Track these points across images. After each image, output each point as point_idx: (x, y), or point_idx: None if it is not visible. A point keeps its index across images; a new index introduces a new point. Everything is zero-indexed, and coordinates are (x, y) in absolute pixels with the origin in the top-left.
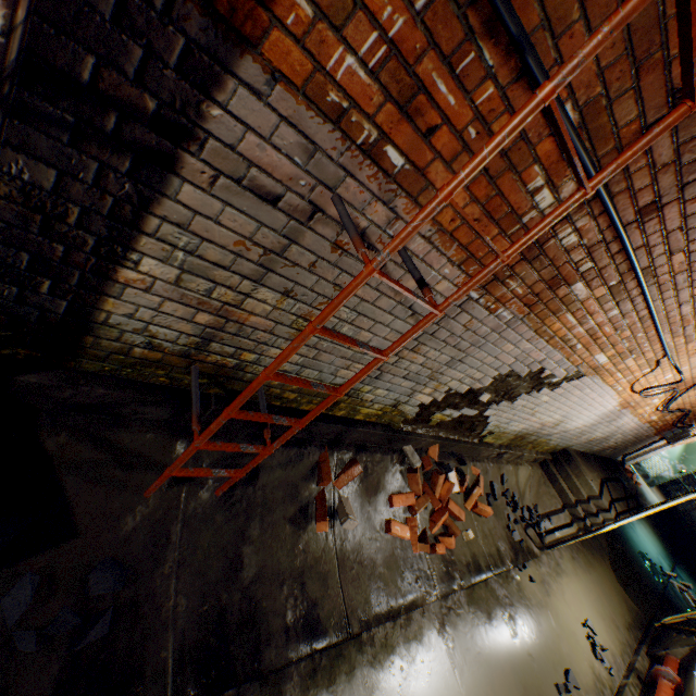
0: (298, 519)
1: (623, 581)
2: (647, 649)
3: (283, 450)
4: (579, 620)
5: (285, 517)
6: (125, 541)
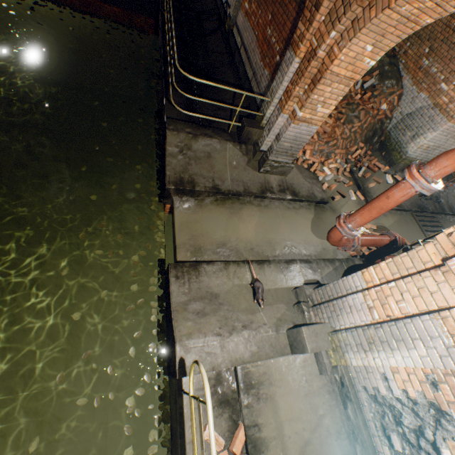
0: (453, 196)
1: None
2: None
3: (450, 183)
4: None
5: (451, 195)
6: (435, 194)
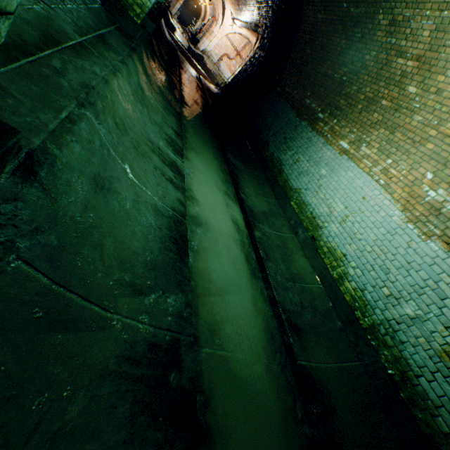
0: None
1: (181, 26)
2: (185, 31)
3: None
4: (181, 28)
5: None
6: None
